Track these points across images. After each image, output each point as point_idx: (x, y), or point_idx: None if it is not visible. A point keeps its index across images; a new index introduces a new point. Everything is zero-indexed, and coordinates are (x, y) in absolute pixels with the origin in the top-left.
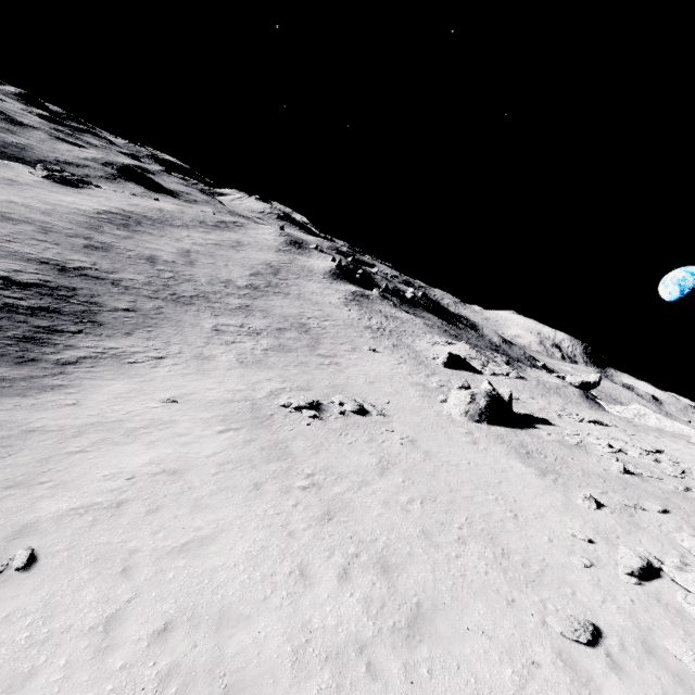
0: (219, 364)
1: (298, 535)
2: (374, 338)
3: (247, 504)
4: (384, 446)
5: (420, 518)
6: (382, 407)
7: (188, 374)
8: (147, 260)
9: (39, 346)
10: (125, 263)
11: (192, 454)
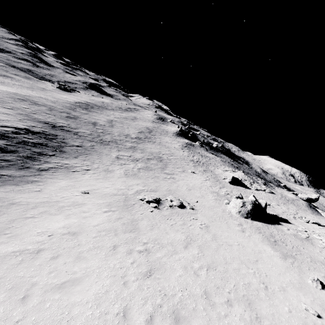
0: (115, 174)
1: (128, 285)
2: (194, 166)
3: (106, 259)
4: (190, 229)
5: (205, 281)
6: (193, 204)
7: (98, 178)
8: (92, 123)
9: (32, 161)
10: (82, 125)
11: (87, 224)
